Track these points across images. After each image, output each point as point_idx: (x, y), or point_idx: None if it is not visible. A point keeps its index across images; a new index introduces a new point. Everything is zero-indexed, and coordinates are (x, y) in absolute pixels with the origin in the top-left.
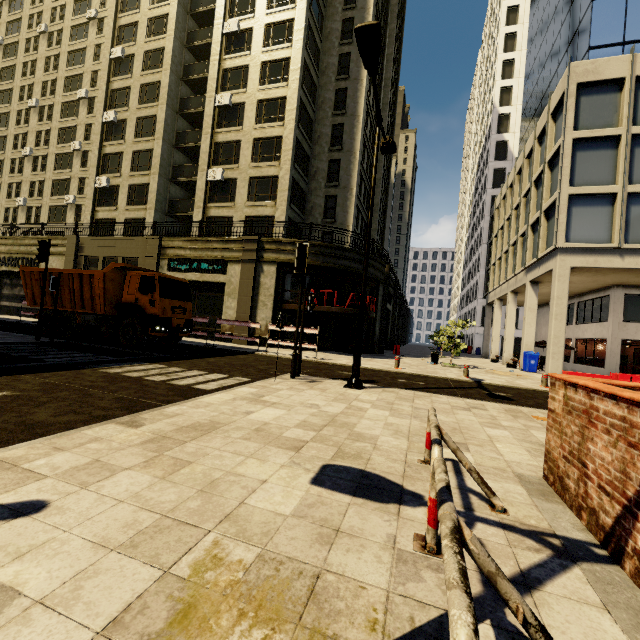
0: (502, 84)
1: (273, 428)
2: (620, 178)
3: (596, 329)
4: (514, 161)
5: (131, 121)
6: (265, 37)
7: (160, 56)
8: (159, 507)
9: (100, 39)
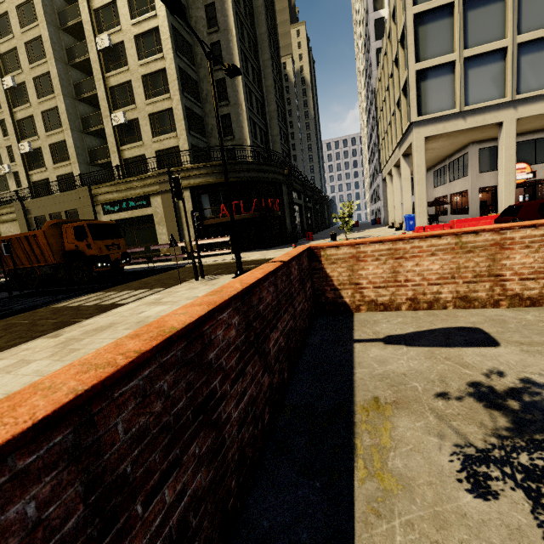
0: None
1: (151, 319)
2: (457, 45)
3: (461, 184)
4: None
5: (29, 83)
6: None
7: (32, 8)
8: (47, 373)
9: None
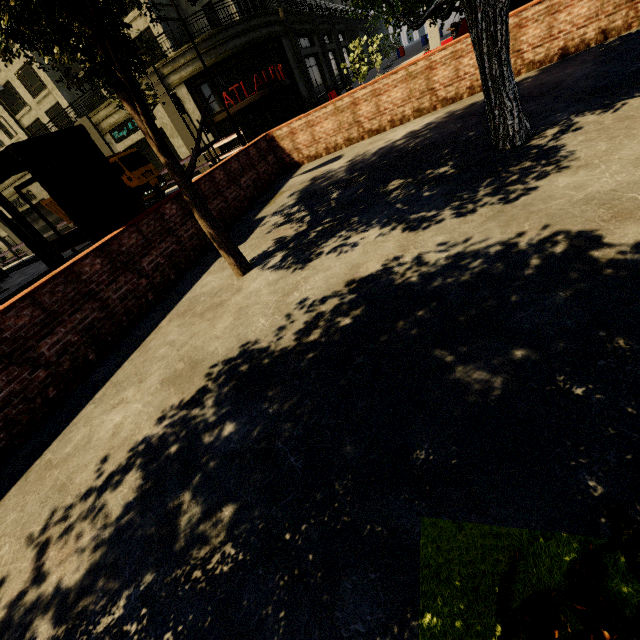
0: None
1: None
2: None
3: None
4: None
5: None
6: None
7: None
8: None
9: None
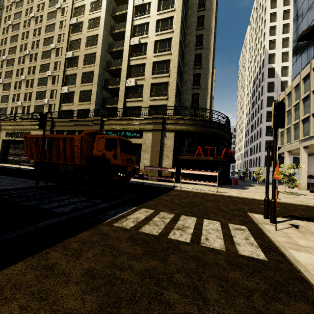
0: (270, 38)
1: None
2: None
3: None
4: (279, 78)
5: (81, 56)
6: (158, 6)
7: (97, 21)
8: None
9: (62, 18)
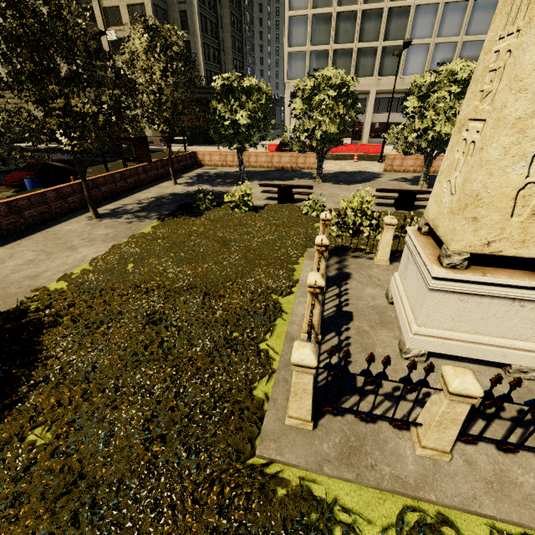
0: None
1: None
2: (307, 42)
3: None
4: None
5: None
6: None
7: None
8: None
9: None
